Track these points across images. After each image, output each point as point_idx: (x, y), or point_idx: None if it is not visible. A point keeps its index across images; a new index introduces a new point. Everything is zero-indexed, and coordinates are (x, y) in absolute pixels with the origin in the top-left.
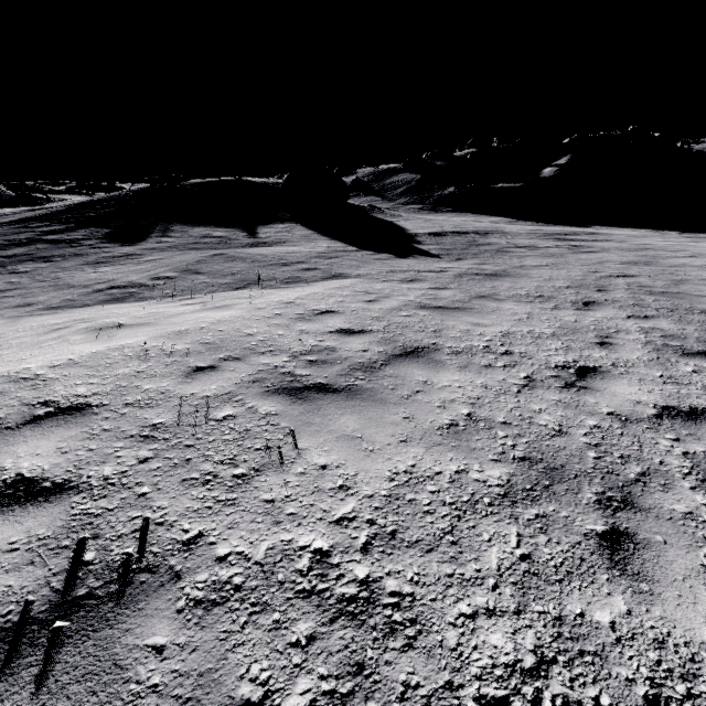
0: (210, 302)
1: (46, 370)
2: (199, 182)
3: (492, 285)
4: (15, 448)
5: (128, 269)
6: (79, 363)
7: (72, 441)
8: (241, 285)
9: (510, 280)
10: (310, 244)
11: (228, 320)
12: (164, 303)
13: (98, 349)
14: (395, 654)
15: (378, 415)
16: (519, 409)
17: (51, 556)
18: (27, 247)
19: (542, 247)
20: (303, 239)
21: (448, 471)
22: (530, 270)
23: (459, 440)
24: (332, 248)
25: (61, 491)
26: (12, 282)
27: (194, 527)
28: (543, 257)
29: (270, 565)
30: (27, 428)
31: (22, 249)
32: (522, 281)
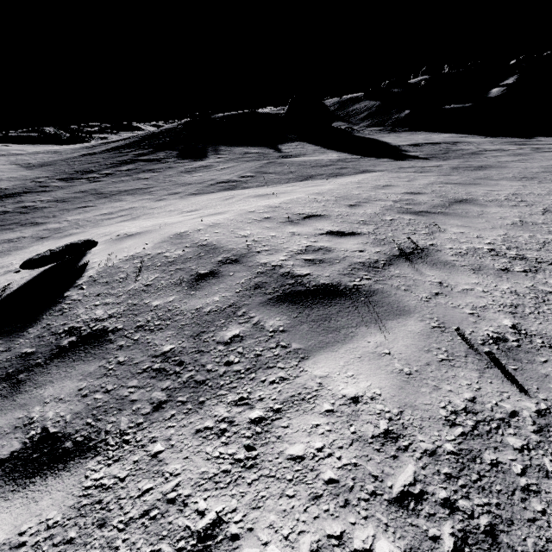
0: (300, 185)
1: (278, 204)
2: (224, 115)
3: (483, 172)
4: (314, 225)
5: (216, 173)
6: (289, 203)
7: (334, 224)
8: (302, 178)
9: (495, 170)
10: (323, 155)
11: (335, 189)
12: (268, 188)
13: (288, 198)
14: (546, 266)
15: (468, 220)
16: (548, 219)
17: (382, 245)
18: (133, 164)
19: (508, 150)
20: (316, 152)
21: (525, 235)
22: (507, 164)
23: (522, 228)
24: (342, 157)
25: (356, 234)
26: (146, 184)
27: (427, 242)
28: (513, 156)
29: (472, 250)
30: (307, 220)
31: (131, 166)
32: (505, 170)
